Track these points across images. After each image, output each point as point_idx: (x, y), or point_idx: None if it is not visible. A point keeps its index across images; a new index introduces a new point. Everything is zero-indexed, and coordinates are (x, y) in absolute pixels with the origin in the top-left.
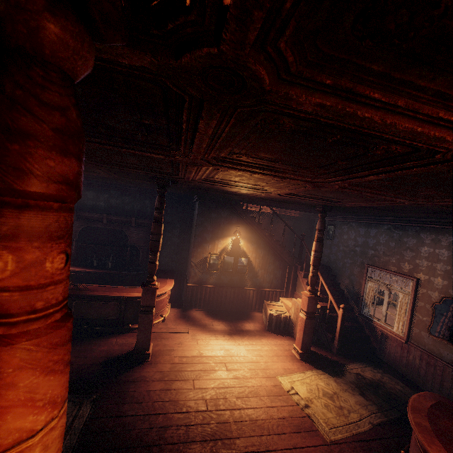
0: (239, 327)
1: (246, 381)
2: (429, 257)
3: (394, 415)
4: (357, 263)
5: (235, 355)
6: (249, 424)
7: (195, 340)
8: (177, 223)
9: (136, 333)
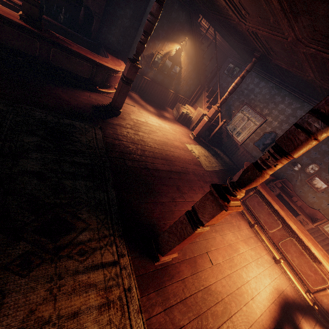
0: (162, 114)
1: (173, 141)
2: (280, 111)
3: (226, 168)
4: (239, 100)
5: (164, 128)
6: (178, 158)
7: (140, 112)
8: (132, 2)
9: (101, 95)
